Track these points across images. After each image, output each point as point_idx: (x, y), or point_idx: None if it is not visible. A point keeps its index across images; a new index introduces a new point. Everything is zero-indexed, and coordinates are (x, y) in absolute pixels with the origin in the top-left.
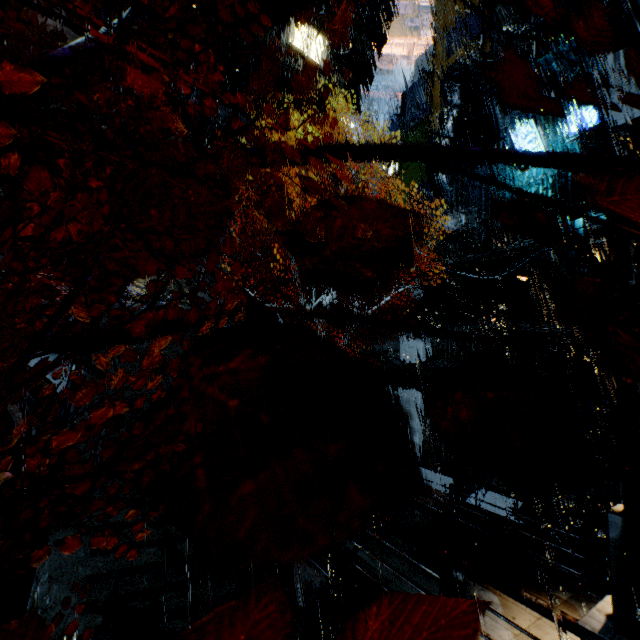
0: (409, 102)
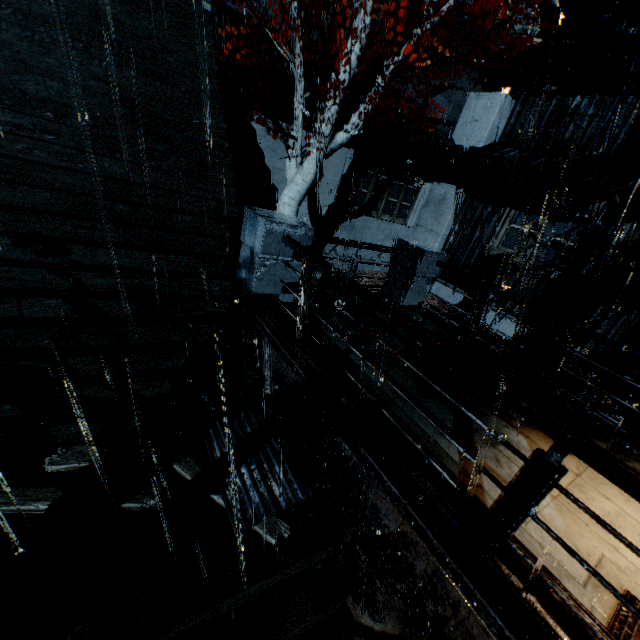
0: None
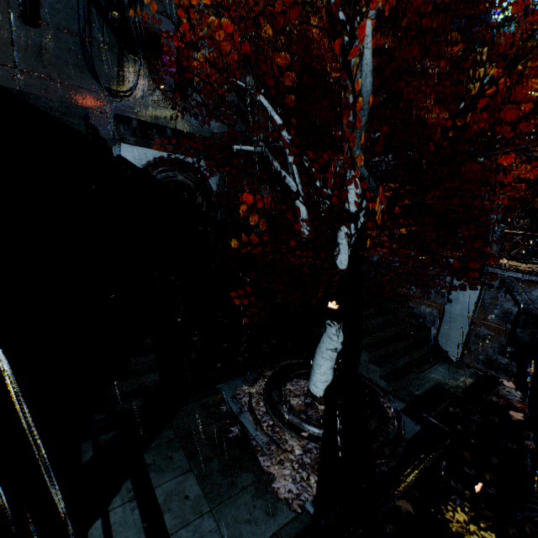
0: None
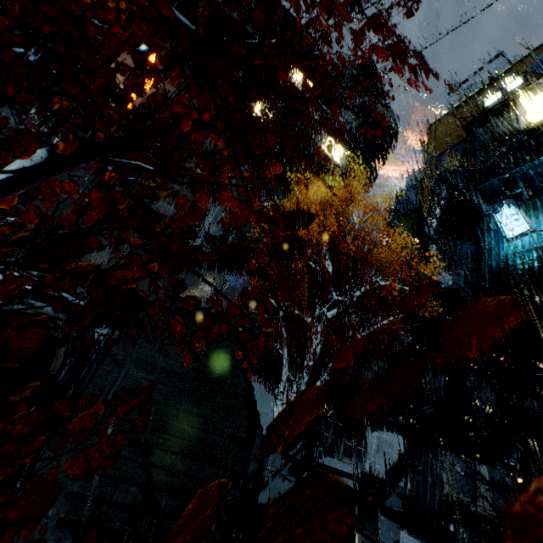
0: (402, 199)
